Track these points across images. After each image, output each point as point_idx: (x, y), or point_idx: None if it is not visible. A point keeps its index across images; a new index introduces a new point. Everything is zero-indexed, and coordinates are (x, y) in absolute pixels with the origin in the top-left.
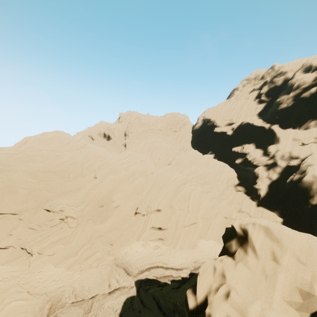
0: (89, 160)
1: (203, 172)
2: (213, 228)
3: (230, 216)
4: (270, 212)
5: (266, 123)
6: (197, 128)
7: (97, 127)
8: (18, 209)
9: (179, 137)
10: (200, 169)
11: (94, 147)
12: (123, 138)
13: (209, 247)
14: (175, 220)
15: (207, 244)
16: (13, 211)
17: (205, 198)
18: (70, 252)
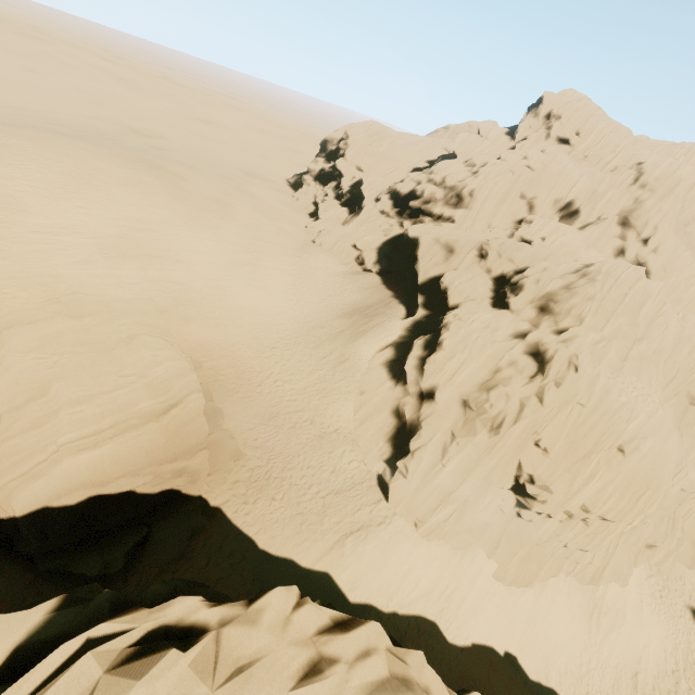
0: (694, 364)
1: None
2: None
3: None
4: None
5: None
6: None
7: (559, 178)
8: (673, 499)
9: None
10: None
11: (672, 312)
12: (612, 231)
13: None
14: None
15: None
16: (673, 504)
17: None
18: (691, 545)
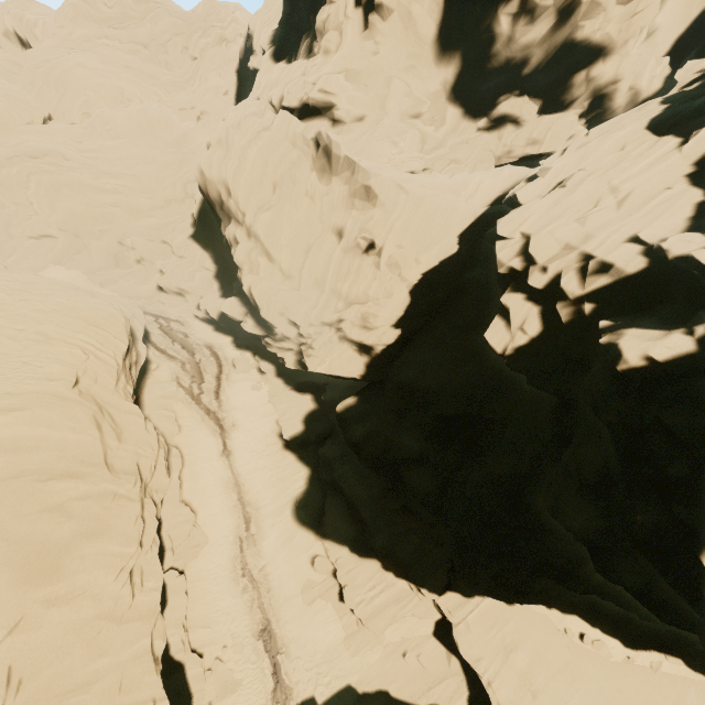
0: None
1: (141, 156)
2: (89, 255)
3: (124, 241)
4: (197, 250)
5: (271, 41)
6: (241, 57)
7: None
8: None
9: (196, 76)
10: (138, 148)
11: None
12: None
13: (60, 278)
14: (2, 220)
15: (63, 274)
16: None
17: (81, 197)
18: None
